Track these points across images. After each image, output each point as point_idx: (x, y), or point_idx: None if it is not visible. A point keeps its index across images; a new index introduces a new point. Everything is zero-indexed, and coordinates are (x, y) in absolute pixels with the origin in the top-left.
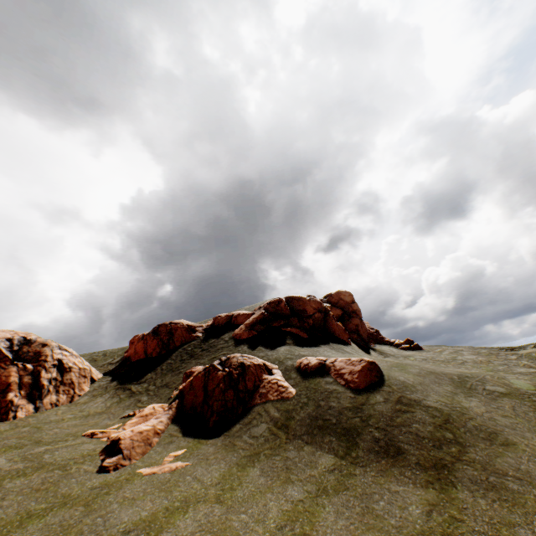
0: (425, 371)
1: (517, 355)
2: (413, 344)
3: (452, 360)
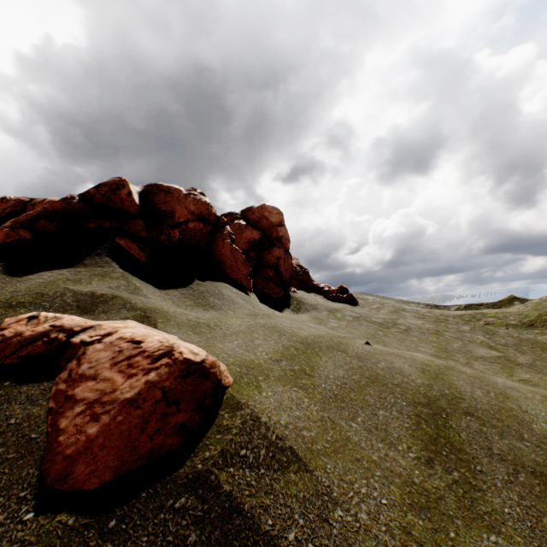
0: (358, 376)
1: (469, 325)
2: (346, 294)
3: (393, 325)
